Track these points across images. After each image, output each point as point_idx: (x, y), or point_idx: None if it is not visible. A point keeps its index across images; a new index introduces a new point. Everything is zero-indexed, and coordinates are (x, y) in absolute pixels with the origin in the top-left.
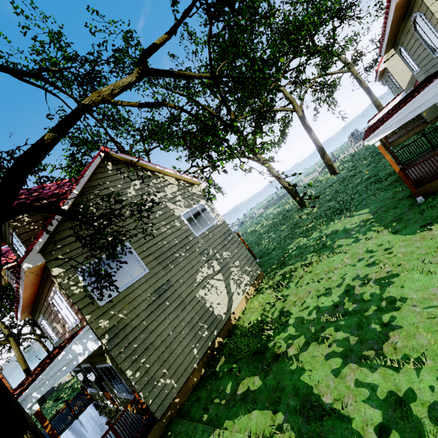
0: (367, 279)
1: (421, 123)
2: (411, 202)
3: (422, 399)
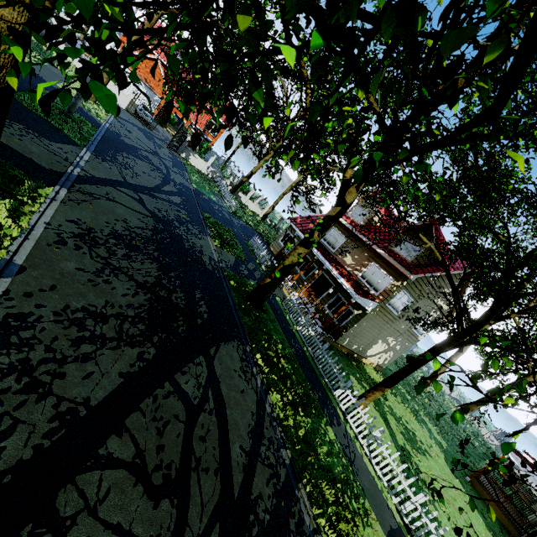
0: (423, 443)
1: (529, 500)
2: (463, 473)
3: (415, 460)
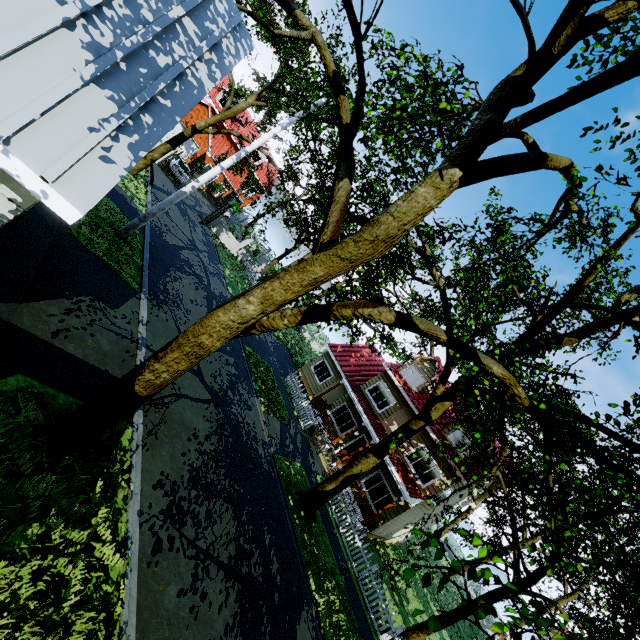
0: None
1: None
2: None
3: None
